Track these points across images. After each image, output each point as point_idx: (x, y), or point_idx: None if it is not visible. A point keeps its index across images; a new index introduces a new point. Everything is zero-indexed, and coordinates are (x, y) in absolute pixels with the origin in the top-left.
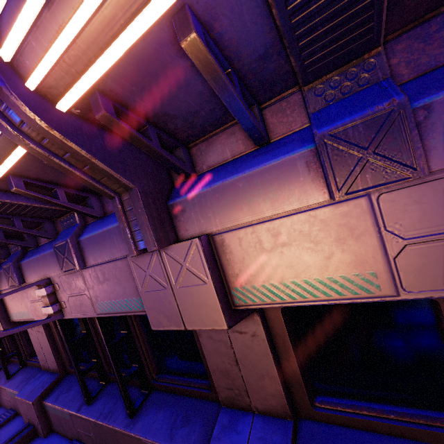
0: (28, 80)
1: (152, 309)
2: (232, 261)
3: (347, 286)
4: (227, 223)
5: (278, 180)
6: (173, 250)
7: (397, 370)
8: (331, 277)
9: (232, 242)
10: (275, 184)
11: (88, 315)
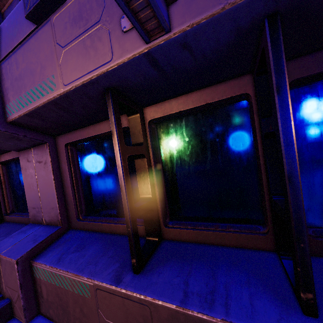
0: None
1: None
2: (5, 85)
3: (45, 88)
4: (2, 55)
5: (19, 17)
6: None
7: None
8: (40, 84)
9: (5, 70)
10: (18, 20)
11: None
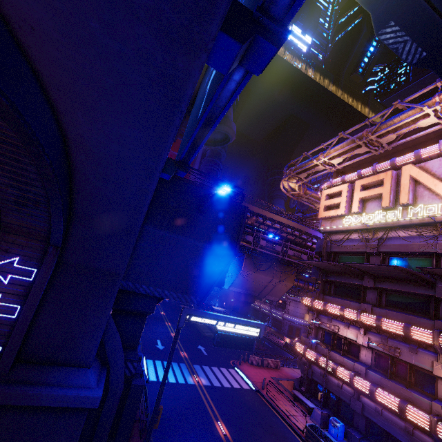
0: (440, 344)
1: (435, 371)
2: None
3: None
4: None
5: None
6: None
7: None
8: None
9: None
10: None
11: (409, 362)
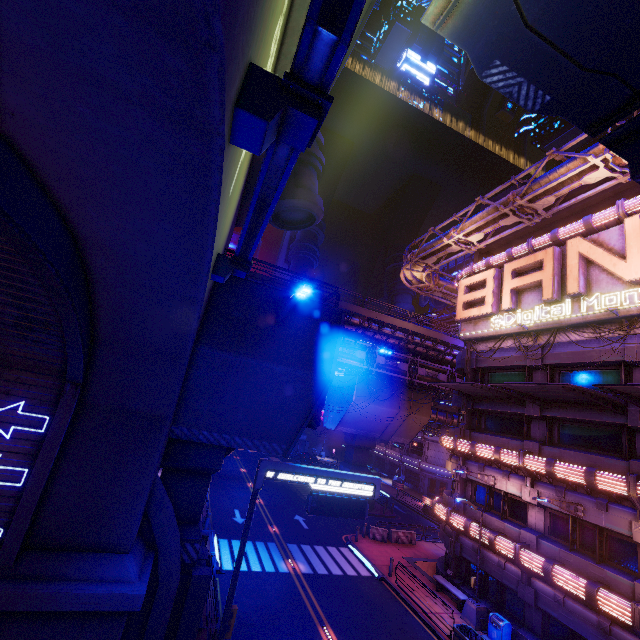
0: (639, 495)
1: (635, 535)
2: None
3: None
4: None
5: None
6: None
7: None
8: None
9: None
10: None
11: (598, 524)
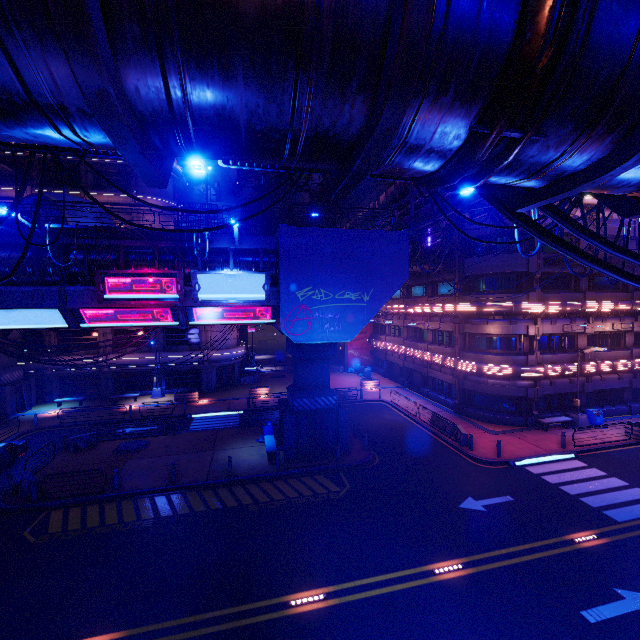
0: None
1: (634, 329)
2: None
3: None
4: None
5: None
6: (639, 323)
7: (638, 341)
8: None
9: None
10: None
11: (619, 330)
